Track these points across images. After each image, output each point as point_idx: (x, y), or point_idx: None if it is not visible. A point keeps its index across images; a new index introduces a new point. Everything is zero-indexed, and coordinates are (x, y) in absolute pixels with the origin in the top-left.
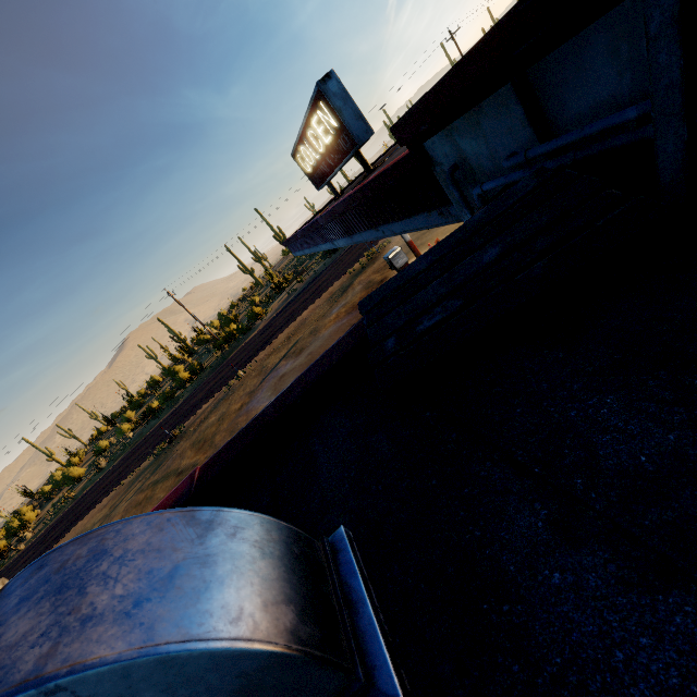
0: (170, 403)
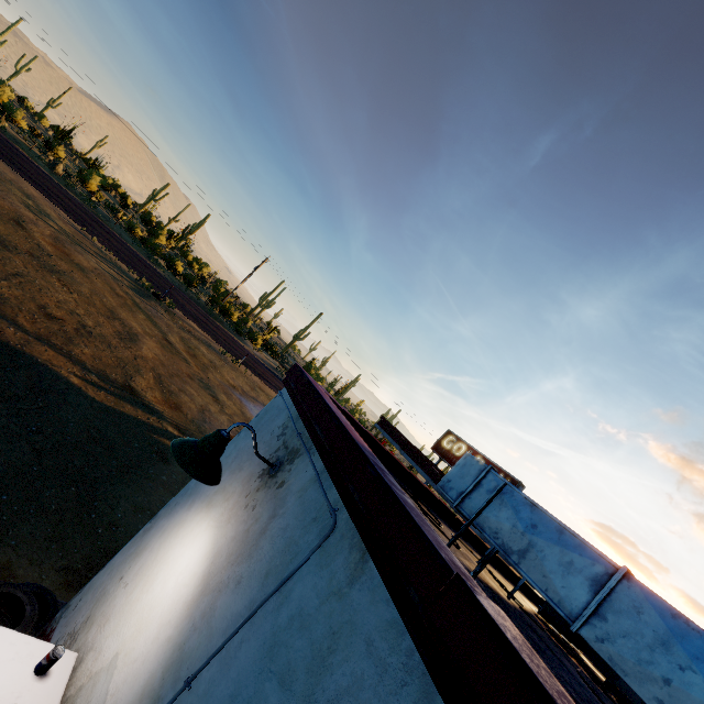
0: (151, 254)
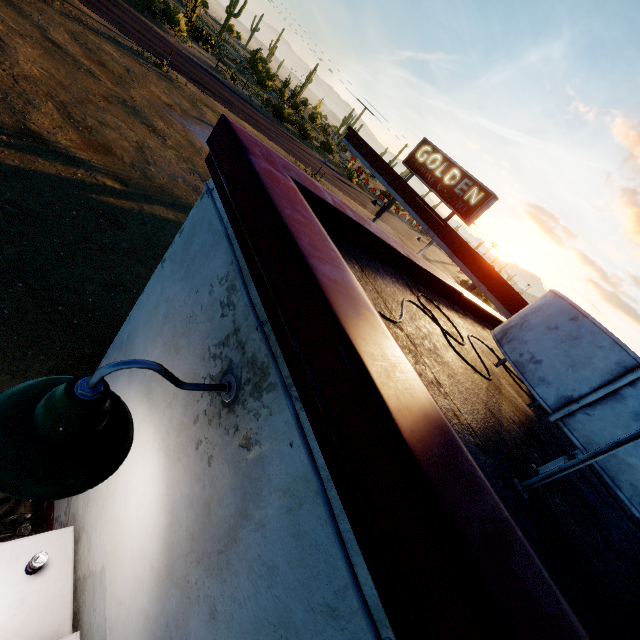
0: None
